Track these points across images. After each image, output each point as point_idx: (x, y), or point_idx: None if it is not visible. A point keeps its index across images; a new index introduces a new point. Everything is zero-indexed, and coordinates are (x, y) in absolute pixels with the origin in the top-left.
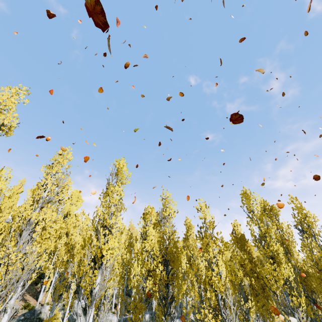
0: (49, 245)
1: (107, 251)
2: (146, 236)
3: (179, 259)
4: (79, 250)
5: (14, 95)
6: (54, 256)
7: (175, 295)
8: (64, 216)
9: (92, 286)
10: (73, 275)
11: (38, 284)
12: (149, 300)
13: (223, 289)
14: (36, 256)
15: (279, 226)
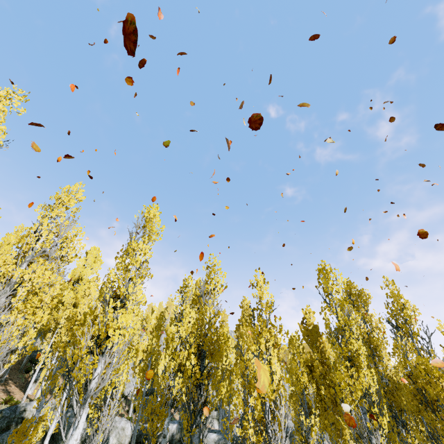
0: (40, 317)
1: (115, 330)
2: (182, 317)
3: (220, 352)
4: (76, 326)
5: (5, 100)
6: (53, 335)
7: (210, 399)
8: (74, 281)
9: (87, 377)
10: (65, 360)
11: (31, 372)
12: (176, 404)
13: (274, 396)
14: (15, 330)
15: (368, 319)
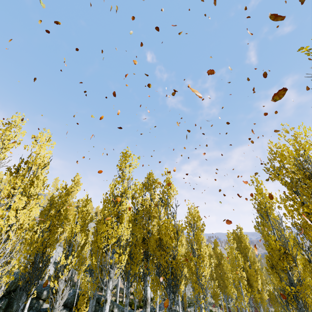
0: None
1: None
2: None
3: None
4: None
5: None
6: None
7: None
8: None
9: None
10: None
11: None
12: None
13: None
14: None
15: (153, 197)
